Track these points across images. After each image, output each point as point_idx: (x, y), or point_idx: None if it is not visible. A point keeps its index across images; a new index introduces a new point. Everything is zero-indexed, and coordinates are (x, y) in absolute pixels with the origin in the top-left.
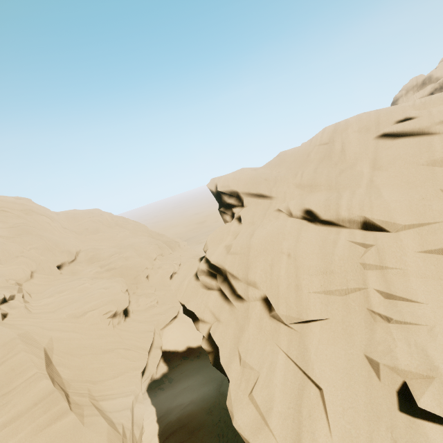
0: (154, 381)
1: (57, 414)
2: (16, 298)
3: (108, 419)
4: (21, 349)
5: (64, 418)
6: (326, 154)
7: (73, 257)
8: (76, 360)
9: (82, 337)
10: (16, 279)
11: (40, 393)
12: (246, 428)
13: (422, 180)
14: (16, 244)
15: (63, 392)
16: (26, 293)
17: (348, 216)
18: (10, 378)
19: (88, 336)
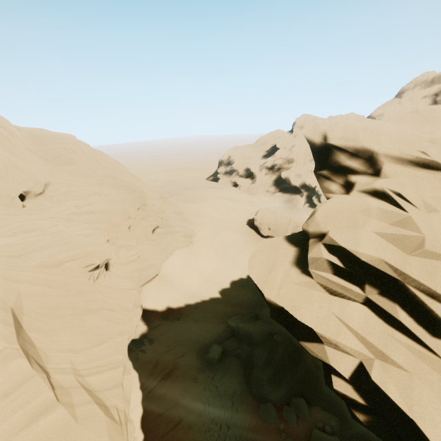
0: (134, 341)
1: (39, 408)
2: None
3: (101, 403)
4: None
5: (49, 414)
6: None
7: (40, 189)
8: (52, 322)
9: (58, 293)
10: None
11: (12, 378)
12: None
13: None
14: None
15: (44, 375)
16: None
17: None
18: None
19: (65, 291)
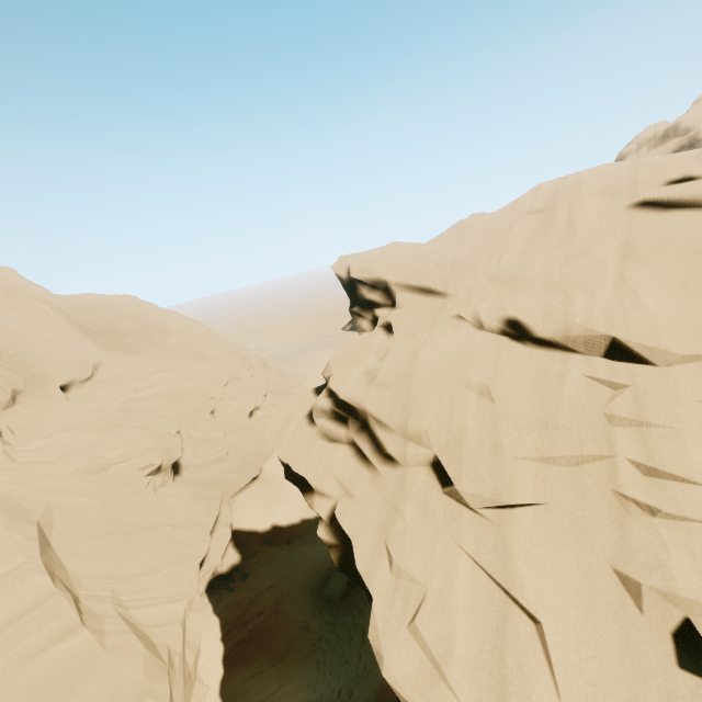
0: (218, 576)
1: (59, 631)
2: None
3: (145, 638)
4: None
5: (71, 638)
6: (540, 228)
7: (88, 372)
8: (92, 542)
9: (102, 505)
10: None
11: (30, 596)
12: (407, 682)
13: None
14: None
15: (70, 596)
16: (6, 428)
17: (585, 334)
18: None
19: (112, 503)
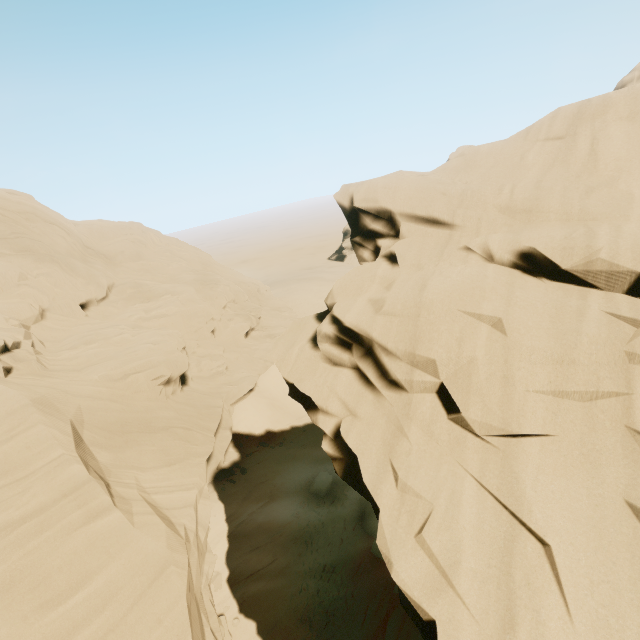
0: (222, 470)
1: (96, 510)
2: (23, 347)
3: (165, 518)
4: (38, 421)
5: (106, 516)
6: (558, 156)
7: (103, 293)
8: (116, 439)
9: (122, 408)
10: (21, 318)
11: (70, 482)
12: (416, 586)
13: None
14: (16, 266)
15: (102, 482)
16: (37, 340)
17: (608, 269)
18: (26, 459)
19: (131, 407)
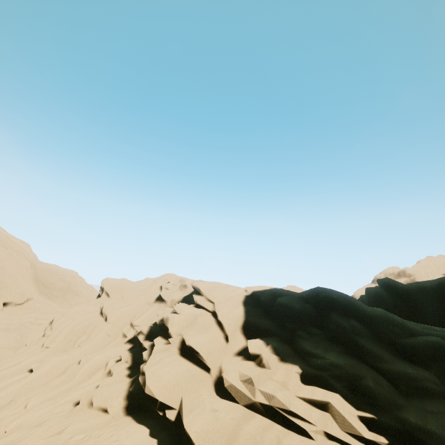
0: None
1: None
2: None
3: None
4: None
5: None
6: (149, 286)
7: (22, 300)
8: None
9: None
10: None
11: None
12: None
13: (138, 307)
14: None
15: None
16: None
17: (106, 312)
18: None
19: None
